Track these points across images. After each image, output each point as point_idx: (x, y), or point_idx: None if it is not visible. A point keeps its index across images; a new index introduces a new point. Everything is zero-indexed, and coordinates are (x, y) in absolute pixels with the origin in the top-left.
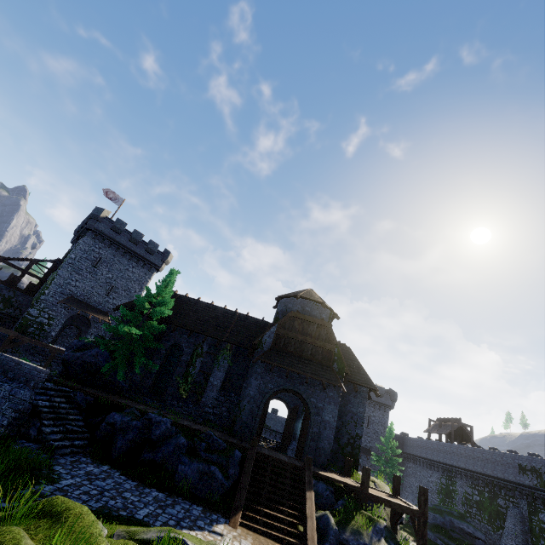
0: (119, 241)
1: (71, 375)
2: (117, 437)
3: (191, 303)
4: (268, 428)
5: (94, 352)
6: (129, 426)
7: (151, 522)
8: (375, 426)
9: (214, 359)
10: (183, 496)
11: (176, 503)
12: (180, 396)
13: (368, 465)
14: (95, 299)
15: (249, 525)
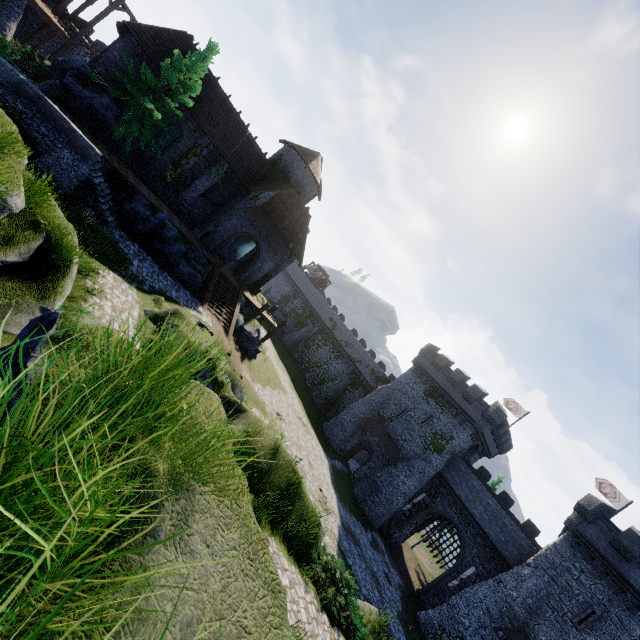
0: None
1: (72, 107)
2: (138, 222)
3: (209, 82)
4: None
5: (105, 101)
6: (149, 219)
7: (179, 302)
8: None
9: (208, 169)
10: (180, 282)
11: (180, 288)
12: (164, 178)
13: None
14: None
15: (209, 309)
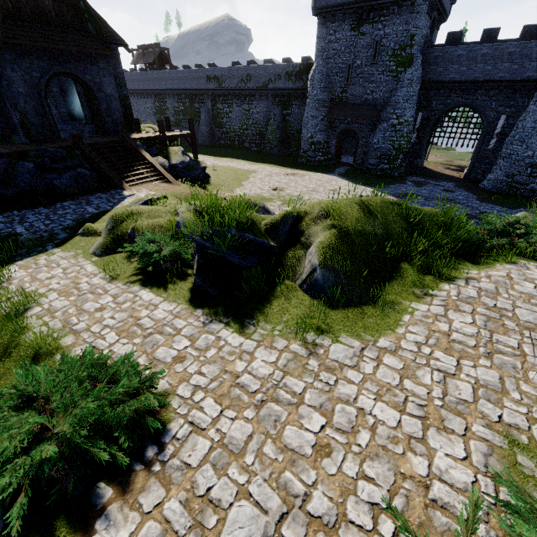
0: None
1: None
2: None
3: None
4: None
5: None
6: None
7: (106, 210)
8: None
9: None
10: (79, 195)
11: (87, 200)
12: None
13: None
14: None
15: (133, 185)
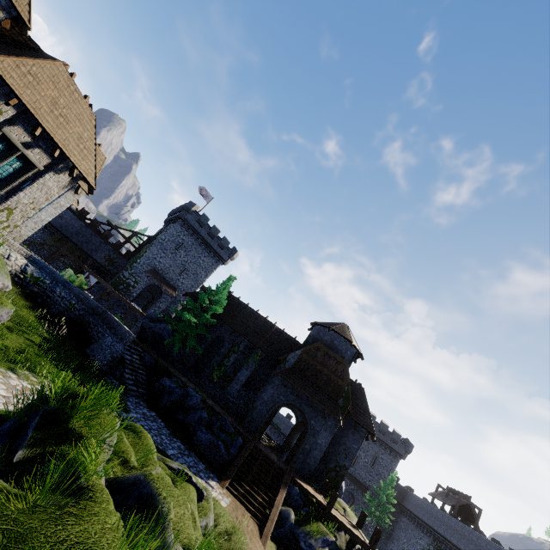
0: (200, 232)
1: (143, 338)
2: (164, 395)
3: (240, 306)
4: (278, 430)
5: (163, 326)
6: (174, 391)
7: (174, 459)
8: (380, 468)
9: (245, 359)
10: (196, 453)
11: (190, 456)
12: (212, 379)
13: (361, 501)
14: (170, 275)
15: (232, 491)
